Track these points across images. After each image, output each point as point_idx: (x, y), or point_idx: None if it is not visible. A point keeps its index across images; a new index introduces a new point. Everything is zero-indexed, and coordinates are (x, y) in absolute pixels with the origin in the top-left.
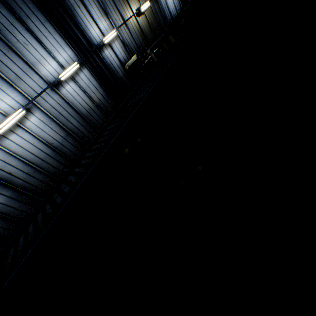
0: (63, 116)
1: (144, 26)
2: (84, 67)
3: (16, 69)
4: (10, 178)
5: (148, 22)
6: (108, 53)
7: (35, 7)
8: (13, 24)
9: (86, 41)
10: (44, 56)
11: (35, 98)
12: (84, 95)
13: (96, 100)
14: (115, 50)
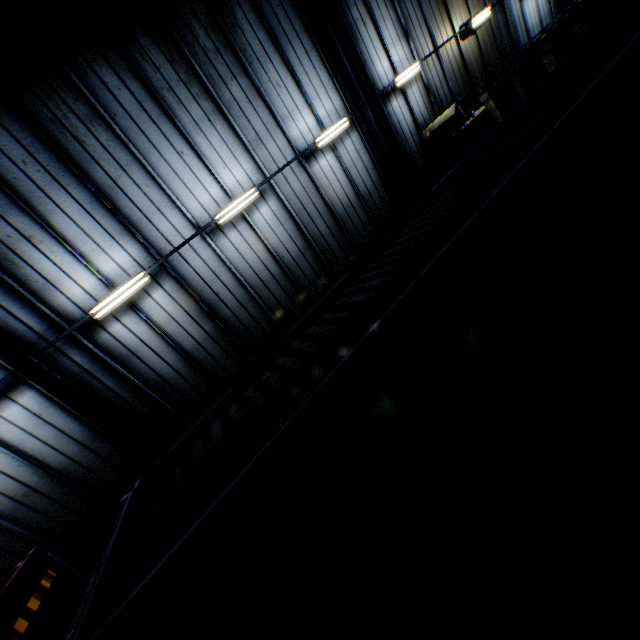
0: (307, 212)
1: (470, 58)
2: (354, 129)
3: (257, 125)
4: (215, 303)
5: (479, 51)
6: (398, 106)
7: (301, 26)
8: (268, 55)
9: (365, 83)
10: (299, 106)
11: (275, 173)
12: (345, 179)
13: (362, 192)
14: (410, 102)
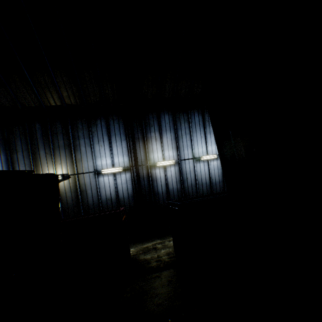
0: None
1: None
2: None
3: None
4: (185, 180)
5: None
6: None
7: None
8: None
9: None
10: None
11: None
12: None
13: None
14: None
